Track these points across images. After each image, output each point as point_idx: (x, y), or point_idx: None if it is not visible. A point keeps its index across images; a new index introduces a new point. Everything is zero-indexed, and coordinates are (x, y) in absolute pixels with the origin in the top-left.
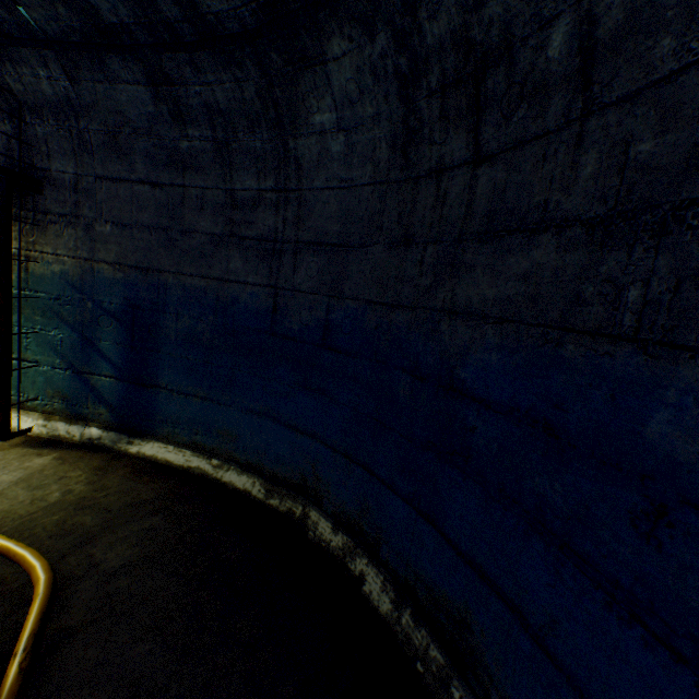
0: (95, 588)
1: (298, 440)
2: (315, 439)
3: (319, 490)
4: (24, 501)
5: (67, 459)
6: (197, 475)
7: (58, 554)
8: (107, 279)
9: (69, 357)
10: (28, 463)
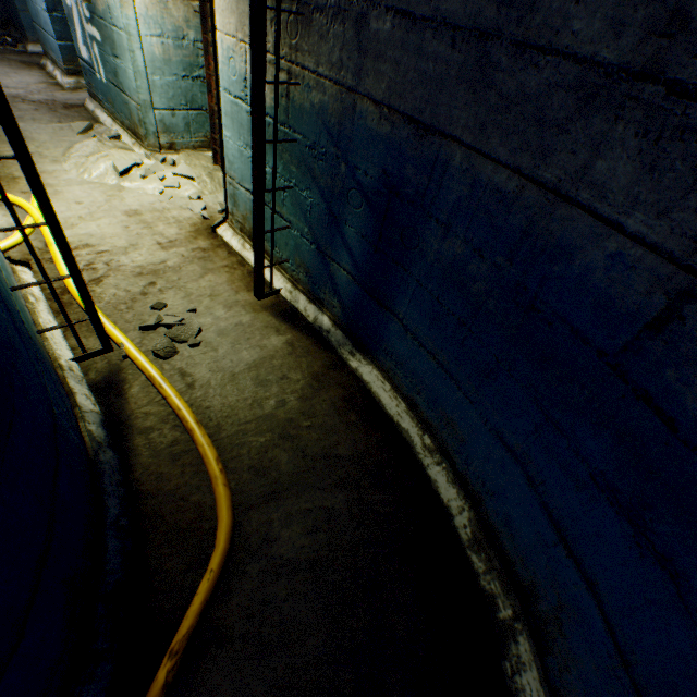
0: (258, 579)
1: (555, 550)
2: (589, 589)
3: (550, 637)
4: (246, 400)
5: (295, 348)
6: (402, 439)
7: (247, 500)
8: (368, 130)
9: (315, 230)
10: (266, 341)
